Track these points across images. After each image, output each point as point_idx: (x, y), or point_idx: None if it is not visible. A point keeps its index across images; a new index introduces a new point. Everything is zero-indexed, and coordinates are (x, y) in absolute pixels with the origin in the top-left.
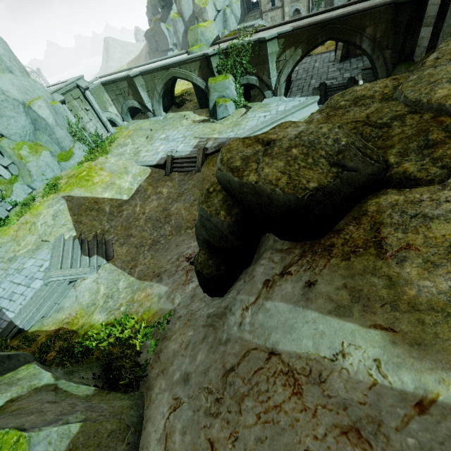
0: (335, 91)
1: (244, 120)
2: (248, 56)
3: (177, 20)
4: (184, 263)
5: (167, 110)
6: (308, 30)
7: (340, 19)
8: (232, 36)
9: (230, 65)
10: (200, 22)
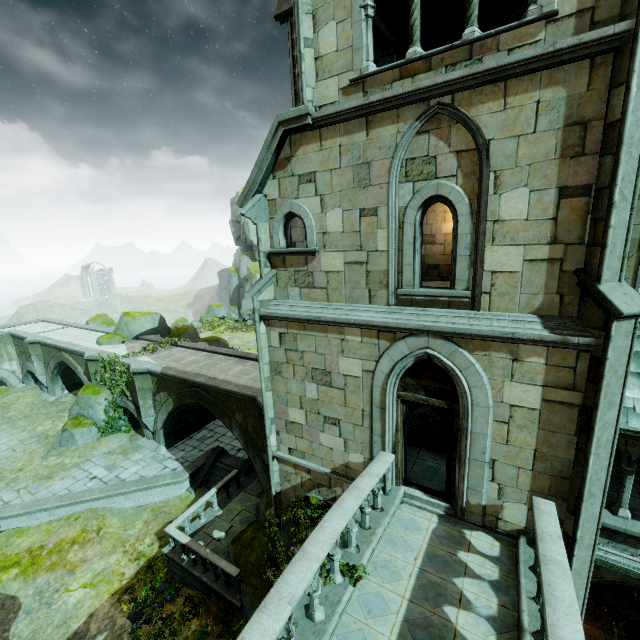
0: (224, 472)
1: (68, 471)
2: (126, 377)
3: (233, 275)
4: None
5: (77, 387)
6: (178, 381)
7: (205, 387)
8: (182, 331)
9: (107, 379)
10: (248, 285)
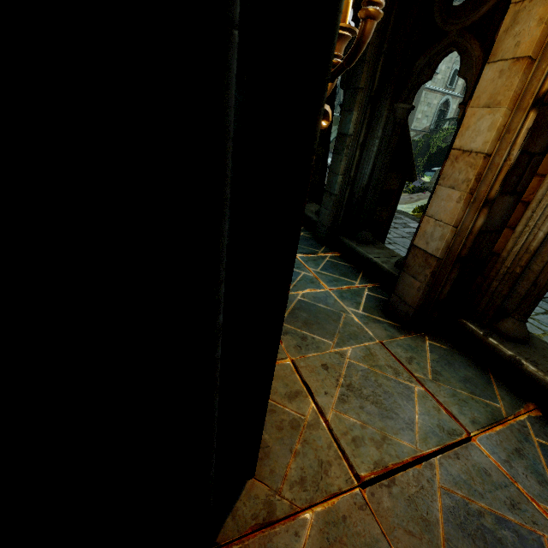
0: None
1: None
2: None
3: None
4: (424, 194)
5: None
6: None
7: None
8: None
9: None
10: None
